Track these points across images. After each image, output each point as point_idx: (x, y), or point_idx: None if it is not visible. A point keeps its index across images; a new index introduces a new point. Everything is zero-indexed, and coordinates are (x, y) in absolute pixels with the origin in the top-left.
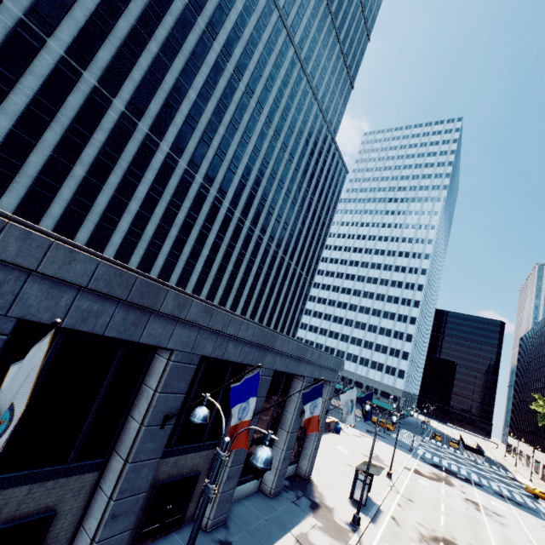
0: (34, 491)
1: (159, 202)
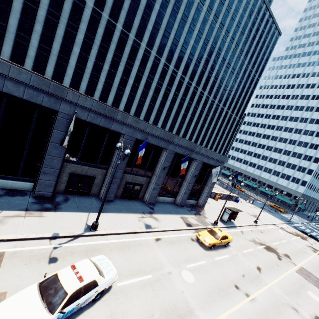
0: (89, 169)
1: (142, 77)
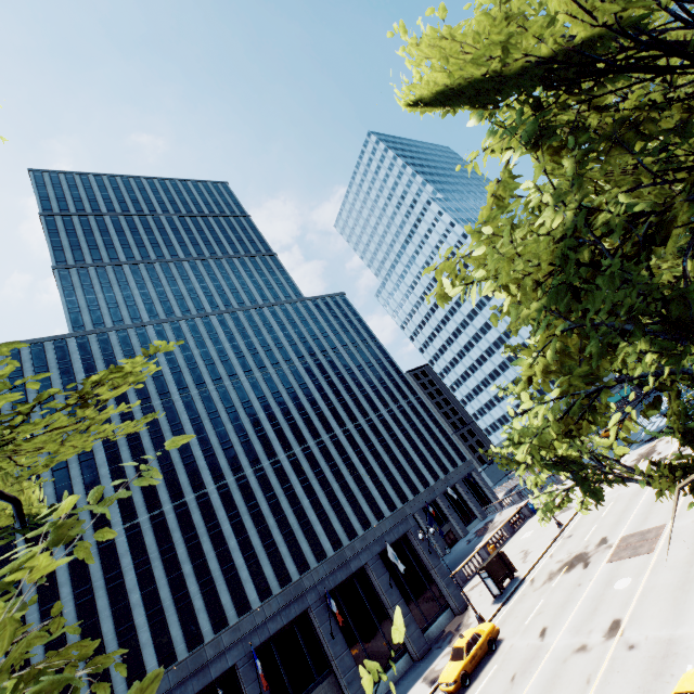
0: None
1: (243, 519)
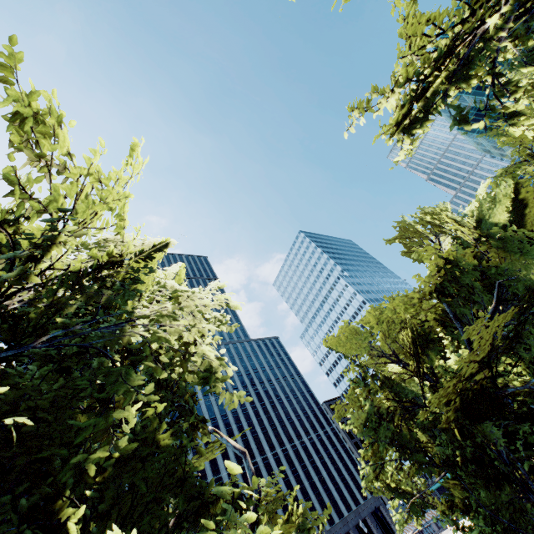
0: None
1: None
